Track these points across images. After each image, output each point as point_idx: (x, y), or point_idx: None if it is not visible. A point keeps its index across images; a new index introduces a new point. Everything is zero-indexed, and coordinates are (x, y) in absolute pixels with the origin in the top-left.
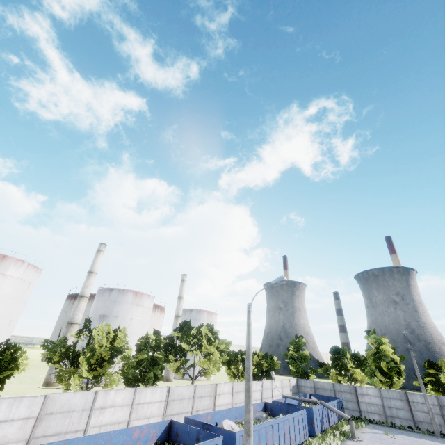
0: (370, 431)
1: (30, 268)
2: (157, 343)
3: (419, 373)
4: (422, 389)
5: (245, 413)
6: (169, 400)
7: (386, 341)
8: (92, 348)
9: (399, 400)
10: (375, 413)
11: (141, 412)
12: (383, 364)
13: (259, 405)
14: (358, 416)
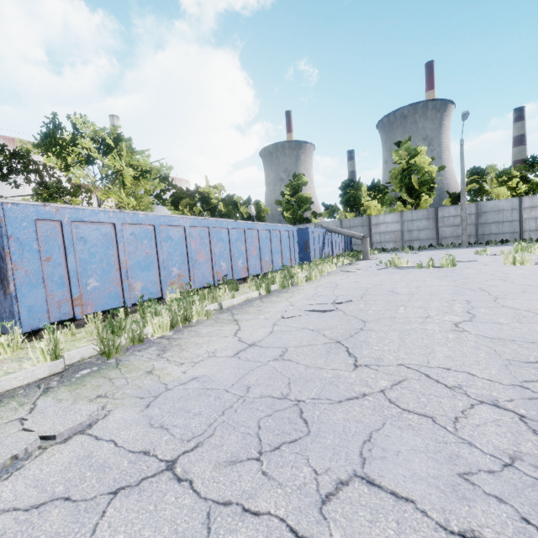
0: (384, 255)
1: None
2: None
3: (465, 177)
4: (462, 196)
5: None
6: None
7: (424, 150)
8: None
9: (425, 219)
10: (389, 242)
11: None
12: (414, 179)
13: None
14: None
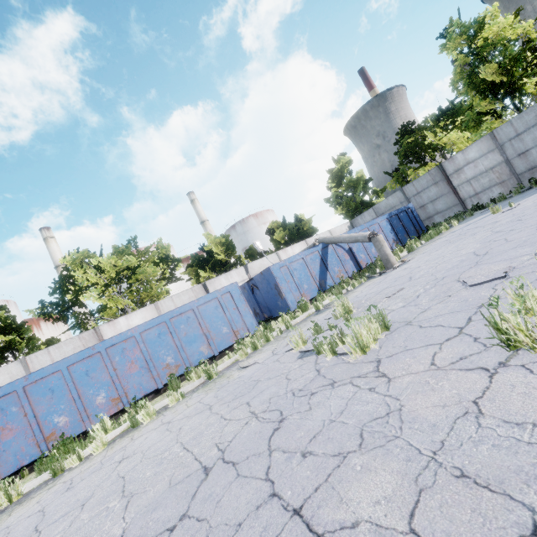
0: (459, 228)
1: None
2: (4, 322)
3: None
4: None
5: None
6: None
7: (494, 9)
8: None
9: None
10: (491, 186)
11: None
12: (487, 71)
13: None
14: (460, 212)
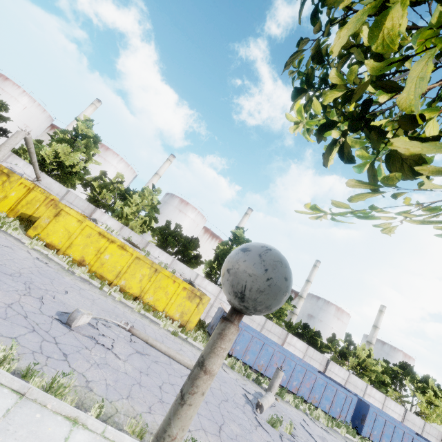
0: None
1: None
2: (385, 369)
3: None
4: None
5: None
6: (405, 418)
7: None
8: (346, 351)
9: None
10: None
11: (387, 412)
12: None
13: None
14: None
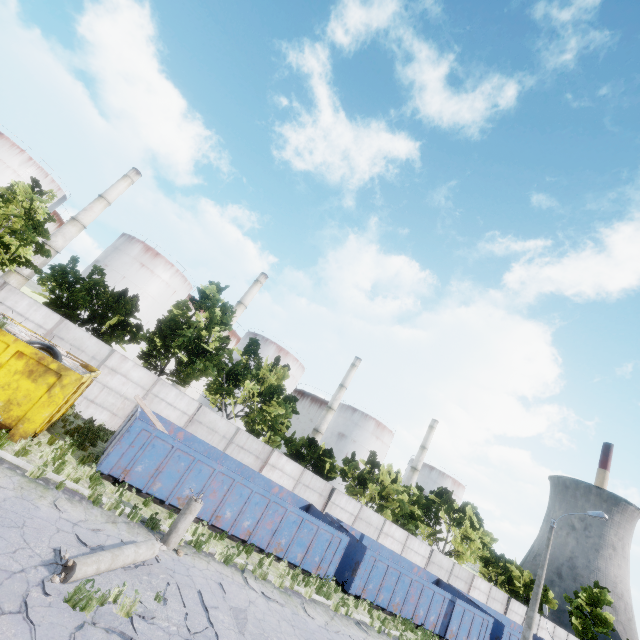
0: None
1: (300, 368)
2: (418, 499)
3: None
4: None
5: (529, 610)
6: (430, 560)
7: None
8: (368, 477)
9: None
10: None
11: (409, 555)
12: None
13: (521, 628)
14: None
